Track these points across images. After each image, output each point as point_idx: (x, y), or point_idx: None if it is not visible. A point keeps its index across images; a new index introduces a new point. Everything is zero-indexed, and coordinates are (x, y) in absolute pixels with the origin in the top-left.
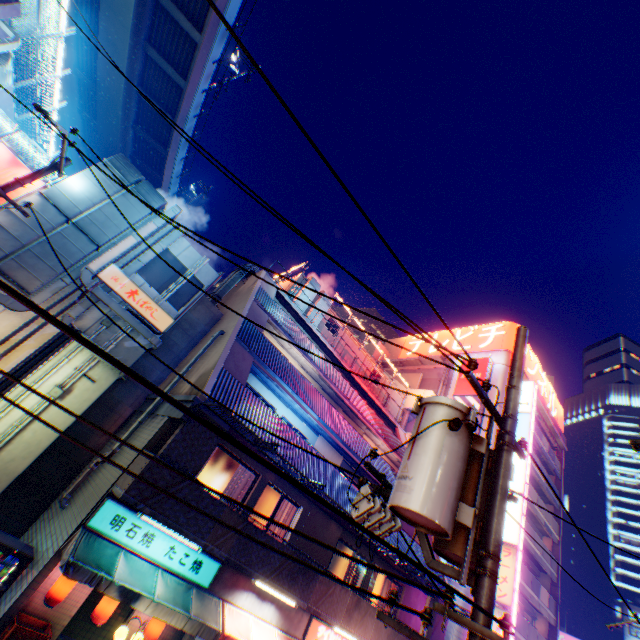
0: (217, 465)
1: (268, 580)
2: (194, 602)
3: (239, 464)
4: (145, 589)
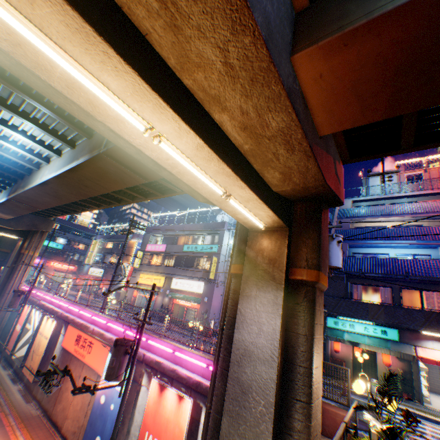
0: (365, 292)
1: (423, 328)
2: (391, 345)
3: (377, 287)
4: (360, 341)
